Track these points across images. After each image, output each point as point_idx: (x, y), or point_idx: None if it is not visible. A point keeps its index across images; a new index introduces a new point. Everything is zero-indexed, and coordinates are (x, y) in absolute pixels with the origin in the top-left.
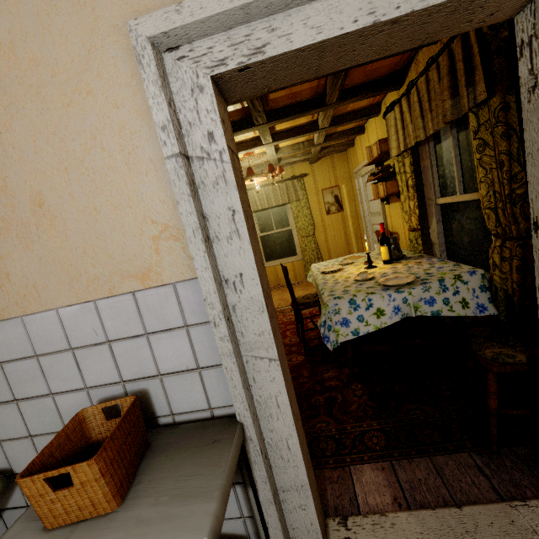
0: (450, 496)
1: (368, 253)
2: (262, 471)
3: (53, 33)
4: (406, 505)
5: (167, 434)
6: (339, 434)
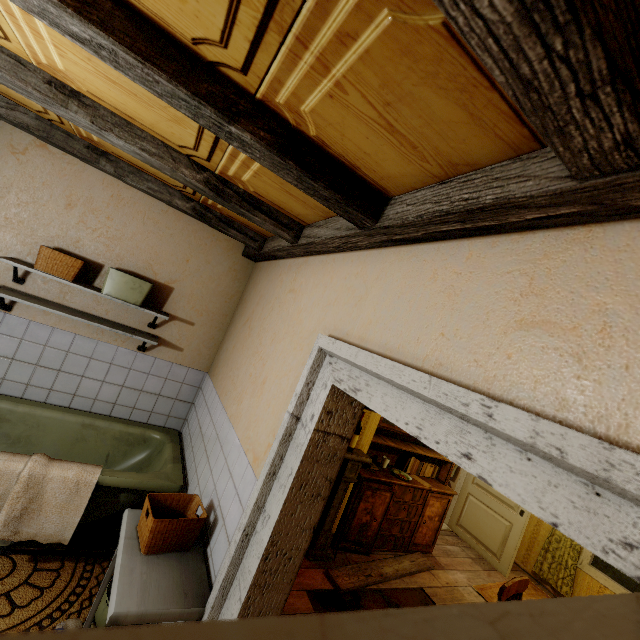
0: None
1: None
2: None
3: (311, 314)
4: None
5: (197, 557)
6: None
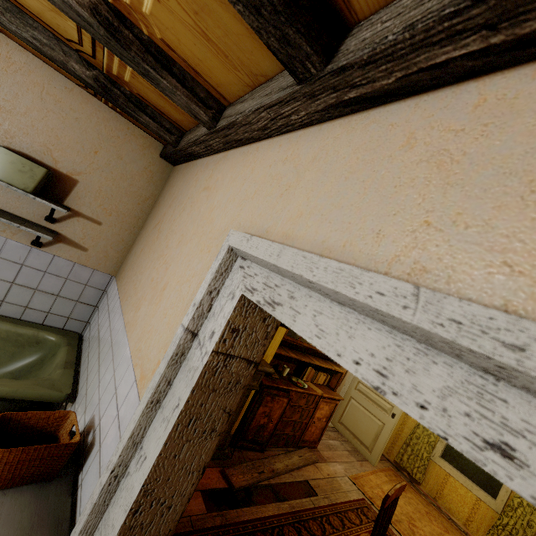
0: None
1: None
2: None
3: (225, 212)
4: None
5: (62, 489)
6: None
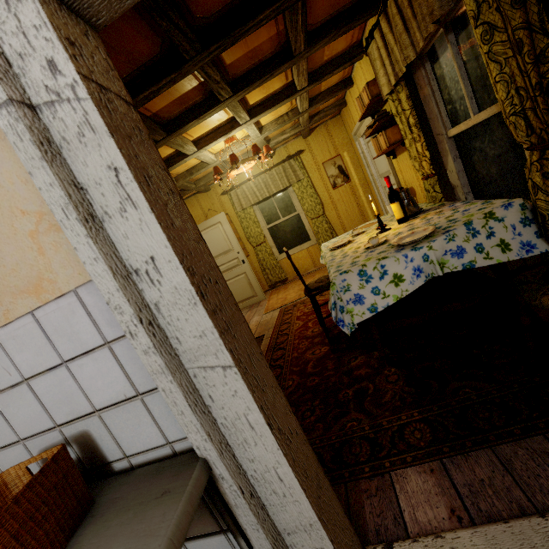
0: (527, 499)
1: (377, 216)
2: (248, 516)
3: None
4: (468, 519)
5: (116, 485)
6: (374, 433)
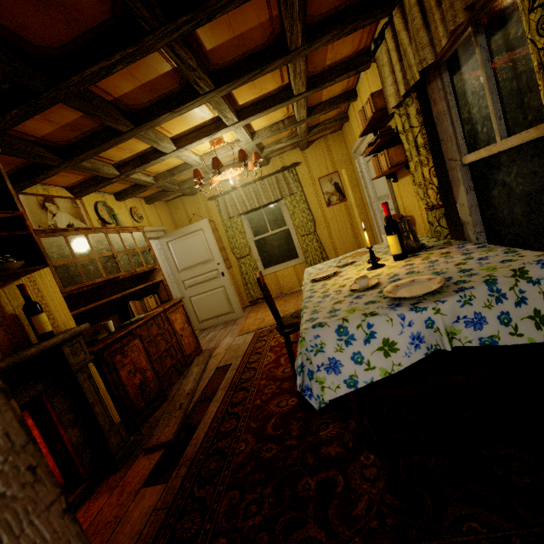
0: None
1: (370, 248)
2: None
3: None
4: None
5: None
6: None
